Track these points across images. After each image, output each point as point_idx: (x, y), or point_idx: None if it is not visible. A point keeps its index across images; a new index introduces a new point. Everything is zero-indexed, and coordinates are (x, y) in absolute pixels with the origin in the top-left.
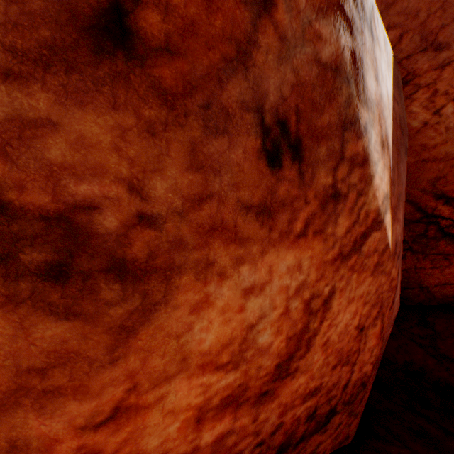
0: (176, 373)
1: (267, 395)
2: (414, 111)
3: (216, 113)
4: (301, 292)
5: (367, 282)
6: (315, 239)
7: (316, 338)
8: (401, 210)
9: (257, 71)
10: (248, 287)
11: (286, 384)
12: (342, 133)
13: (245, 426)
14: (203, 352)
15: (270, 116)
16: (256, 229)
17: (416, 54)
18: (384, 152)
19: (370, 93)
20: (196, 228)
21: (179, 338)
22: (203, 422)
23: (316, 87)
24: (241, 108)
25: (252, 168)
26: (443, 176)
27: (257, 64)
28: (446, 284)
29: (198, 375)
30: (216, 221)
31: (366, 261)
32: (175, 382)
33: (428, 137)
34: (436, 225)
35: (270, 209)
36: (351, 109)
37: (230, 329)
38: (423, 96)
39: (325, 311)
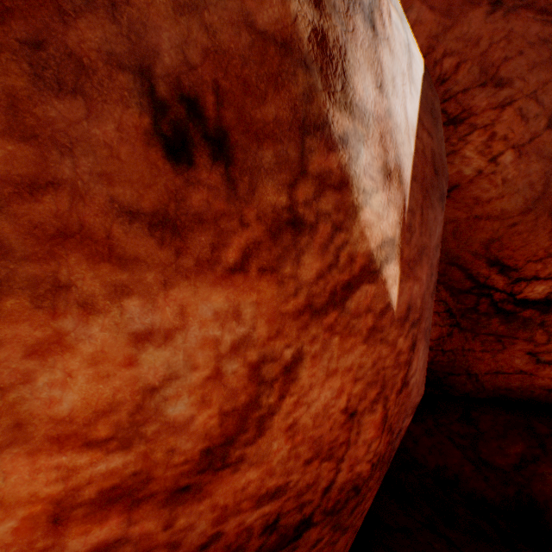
0: (5, 445)
1: (189, 492)
2: (468, 155)
3: (57, 59)
4: (243, 351)
5: (358, 351)
6: (263, 279)
7: (275, 419)
8: (425, 267)
9: (136, 13)
10: (142, 332)
11: (224, 479)
12: (301, 137)
13: (150, 534)
14: (59, 418)
15: (167, 87)
16: (151, 248)
17: (474, 88)
18: (392, 185)
19: (362, 100)
20: (28, 229)
21: (5, 392)
22: (66, 523)
23: (250, 62)
24: (109, 63)
25: (138, 157)
26: (498, 239)
27: (135, 3)
28: (498, 372)
29: (52, 452)
30: (71, 224)
31: (354, 322)
32: (3, 459)
33: (482, 189)
34: (489, 299)
35: (177, 223)
36: (315, 107)
37: (110, 389)
38: (479, 139)
39: (288, 383)
